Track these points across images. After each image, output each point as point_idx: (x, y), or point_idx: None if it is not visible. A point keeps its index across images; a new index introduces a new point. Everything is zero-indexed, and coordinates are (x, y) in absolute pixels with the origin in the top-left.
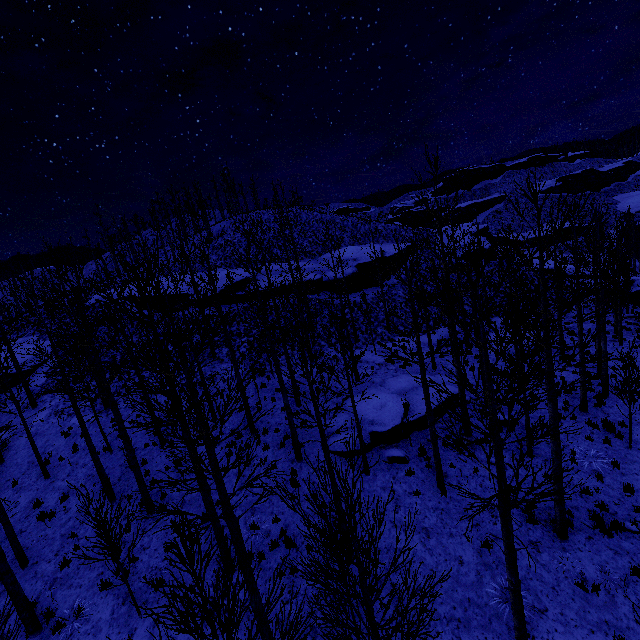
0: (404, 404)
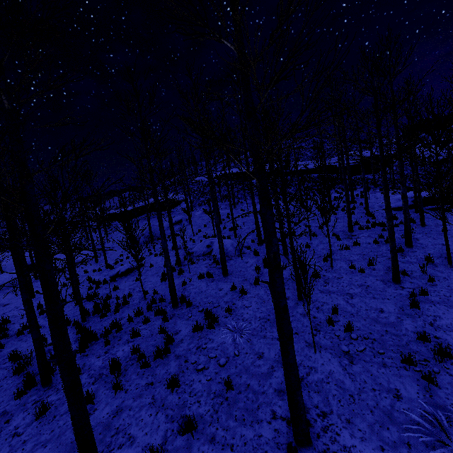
0: None
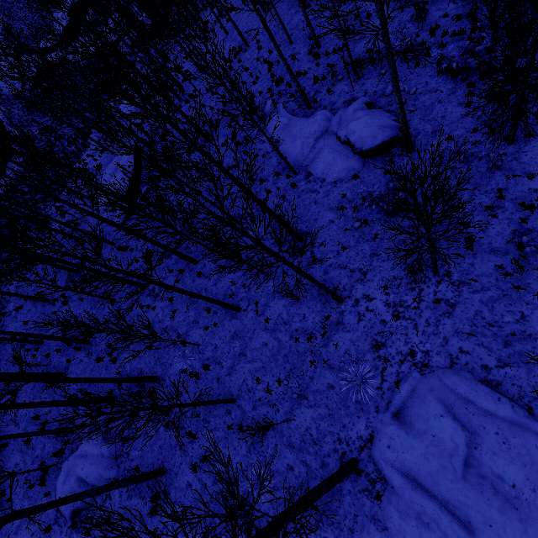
0: (118, 165)
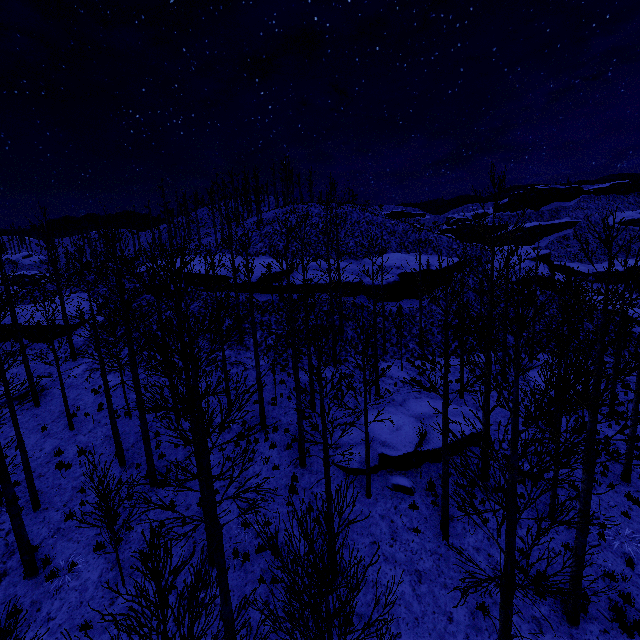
0: (420, 433)
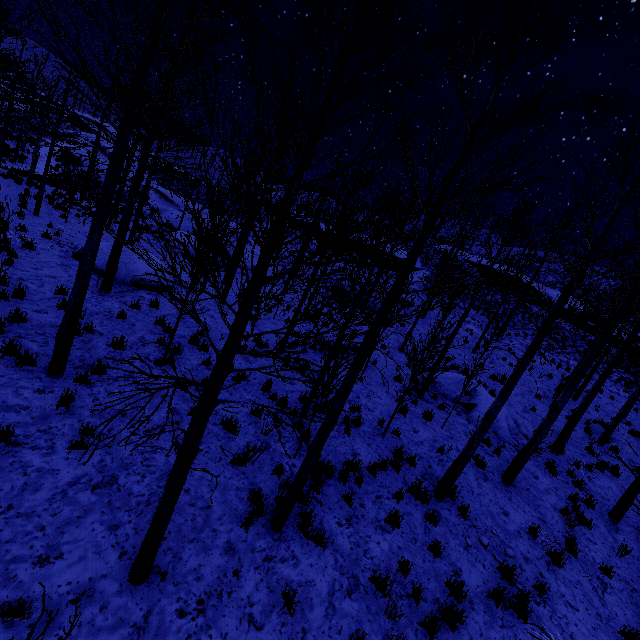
0: None
